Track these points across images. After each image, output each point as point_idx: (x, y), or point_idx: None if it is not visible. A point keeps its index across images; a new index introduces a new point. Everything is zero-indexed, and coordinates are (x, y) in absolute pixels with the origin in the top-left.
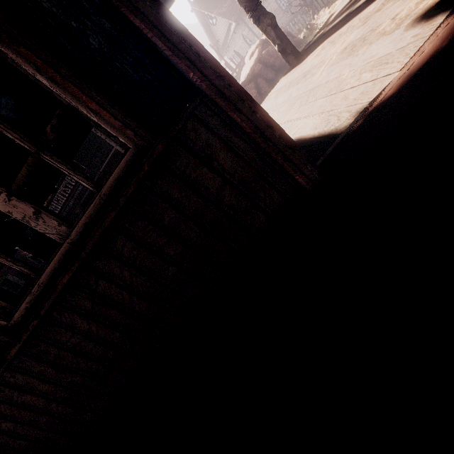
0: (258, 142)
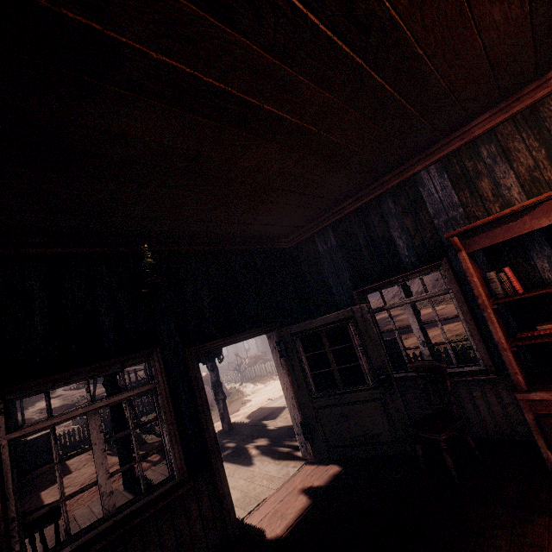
0: (221, 500)
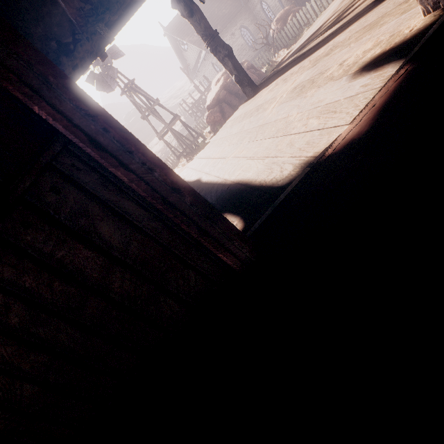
0: (160, 210)
